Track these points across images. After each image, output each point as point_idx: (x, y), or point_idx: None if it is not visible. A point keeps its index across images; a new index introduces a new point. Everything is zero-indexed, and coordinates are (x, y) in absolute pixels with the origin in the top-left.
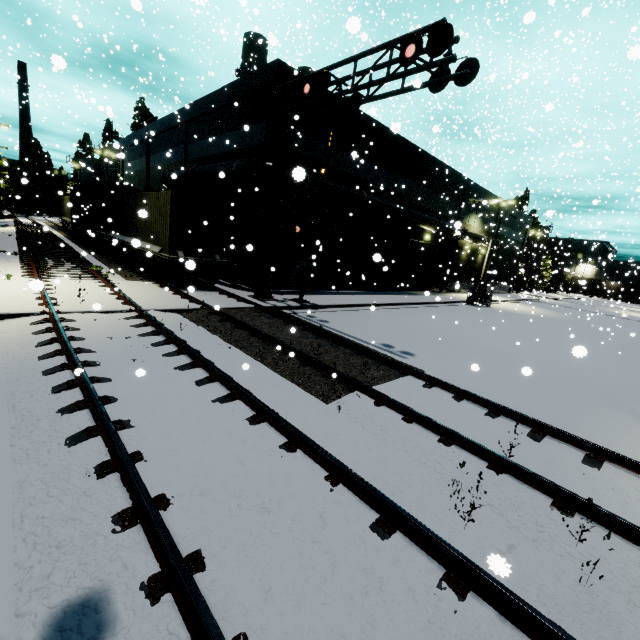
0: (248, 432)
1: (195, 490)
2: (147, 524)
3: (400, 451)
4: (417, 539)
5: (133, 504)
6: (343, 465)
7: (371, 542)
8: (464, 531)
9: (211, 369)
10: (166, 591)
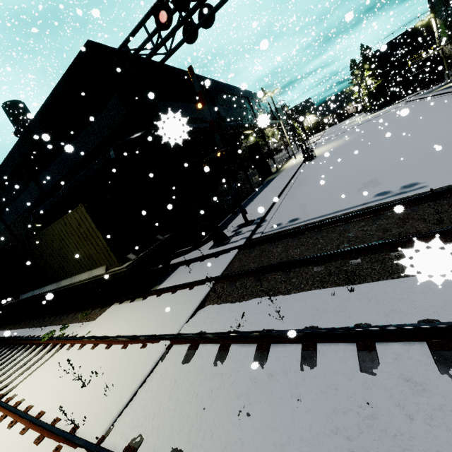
0: None
1: None
2: None
3: None
4: None
5: None
6: None
7: None
8: None
9: None
10: None
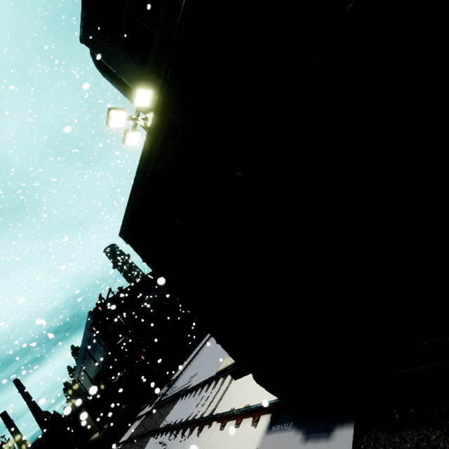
0: None
1: None
2: None
3: None
4: None
5: None
6: None
7: None
8: None
9: None
10: None
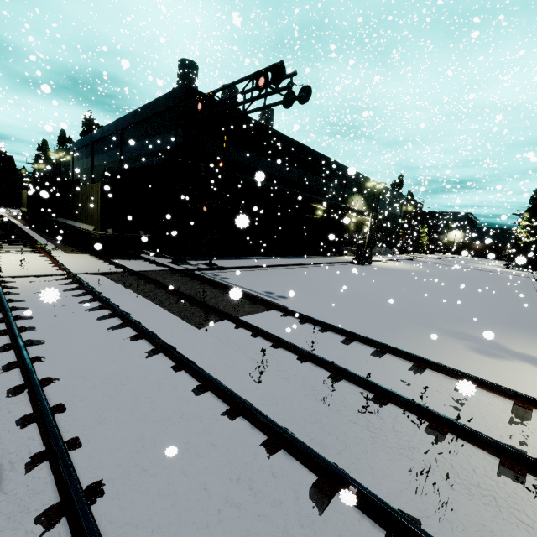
0: (127, 345)
1: (73, 375)
2: (31, 391)
3: (241, 353)
4: (218, 393)
5: (25, 383)
6: (184, 357)
7: (187, 397)
8: (256, 390)
9: (113, 309)
10: (33, 421)
